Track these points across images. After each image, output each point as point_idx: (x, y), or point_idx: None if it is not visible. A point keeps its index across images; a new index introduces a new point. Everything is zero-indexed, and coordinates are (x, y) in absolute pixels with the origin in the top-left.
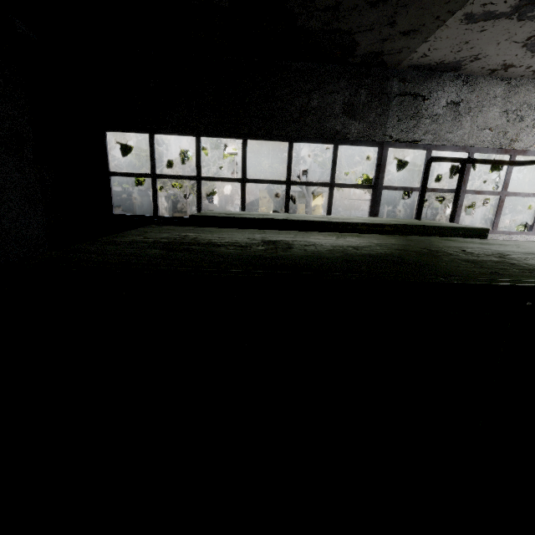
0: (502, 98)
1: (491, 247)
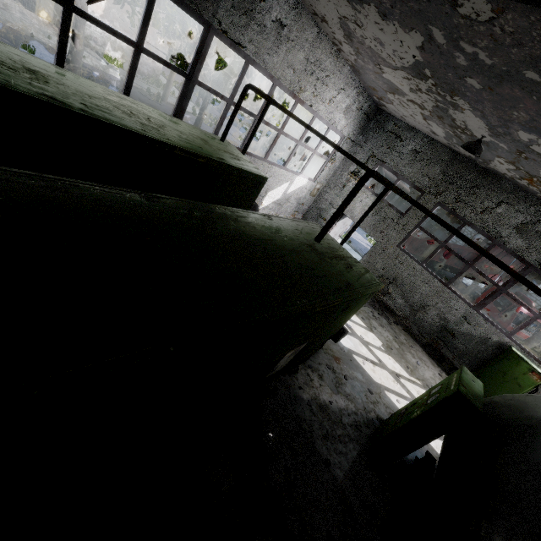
0: (310, 45)
1: (276, 237)
